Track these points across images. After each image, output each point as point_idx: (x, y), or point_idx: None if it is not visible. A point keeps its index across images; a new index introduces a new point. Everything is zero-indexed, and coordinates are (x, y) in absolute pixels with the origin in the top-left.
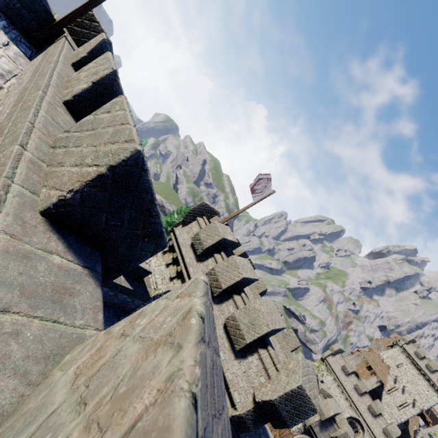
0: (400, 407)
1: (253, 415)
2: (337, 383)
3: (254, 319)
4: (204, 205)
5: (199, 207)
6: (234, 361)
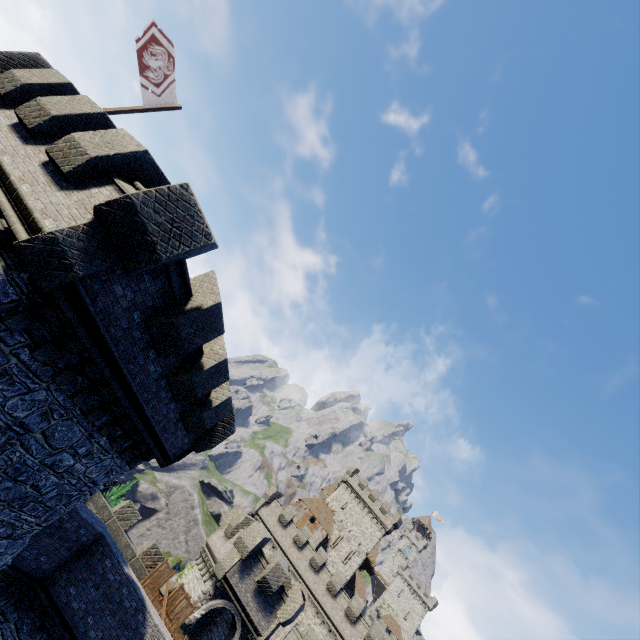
0: (346, 560)
1: (85, 240)
2: (272, 544)
3: (114, 140)
4: (38, 60)
5: (24, 57)
6: (56, 192)
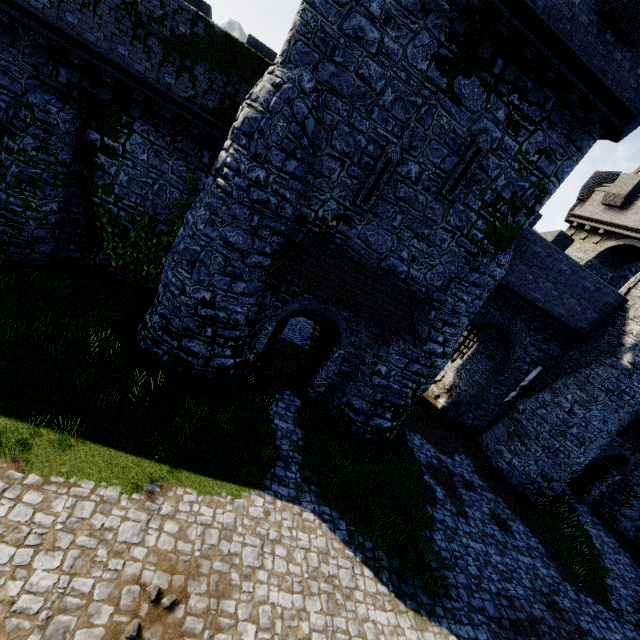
0: None
1: None
2: None
3: None
4: (598, 174)
5: (592, 179)
6: None
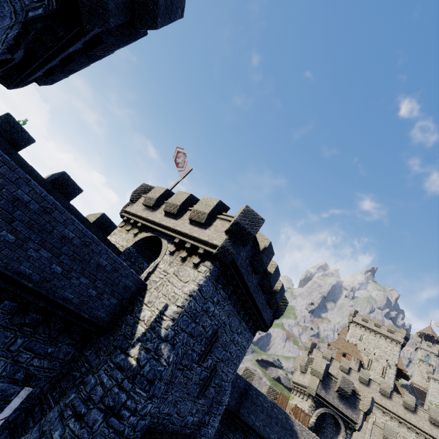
0: (383, 375)
1: (230, 242)
2: None
3: (207, 203)
4: (145, 185)
5: (141, 187)
6: (205, 231)
